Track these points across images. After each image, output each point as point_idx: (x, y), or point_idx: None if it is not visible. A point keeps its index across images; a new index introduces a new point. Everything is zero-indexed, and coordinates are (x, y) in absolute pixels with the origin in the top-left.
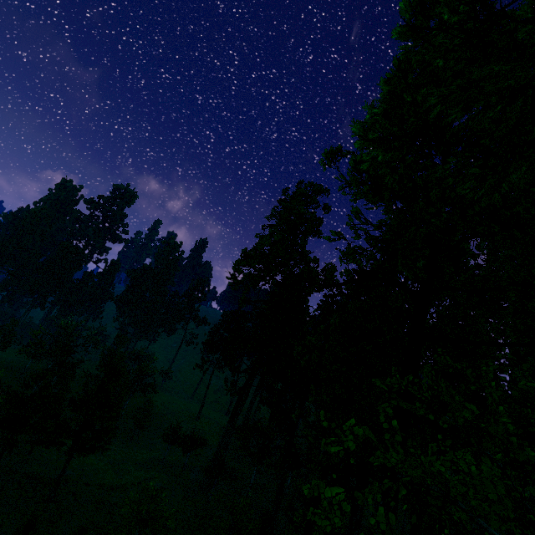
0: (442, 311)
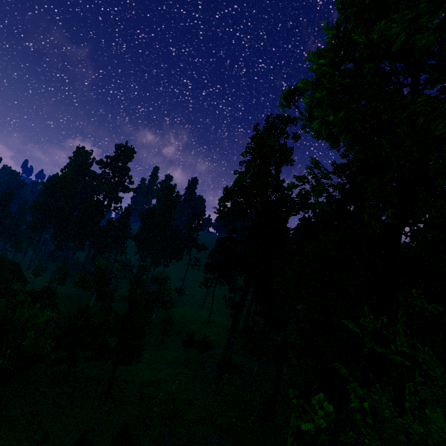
0: (416, 230)
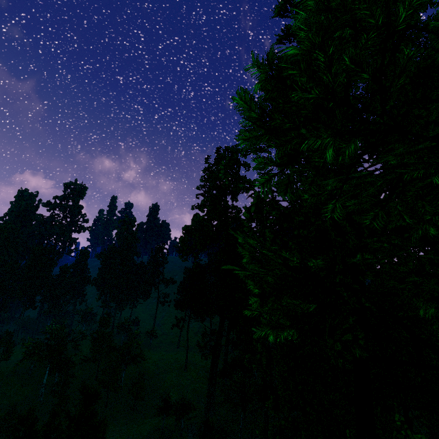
0: None
